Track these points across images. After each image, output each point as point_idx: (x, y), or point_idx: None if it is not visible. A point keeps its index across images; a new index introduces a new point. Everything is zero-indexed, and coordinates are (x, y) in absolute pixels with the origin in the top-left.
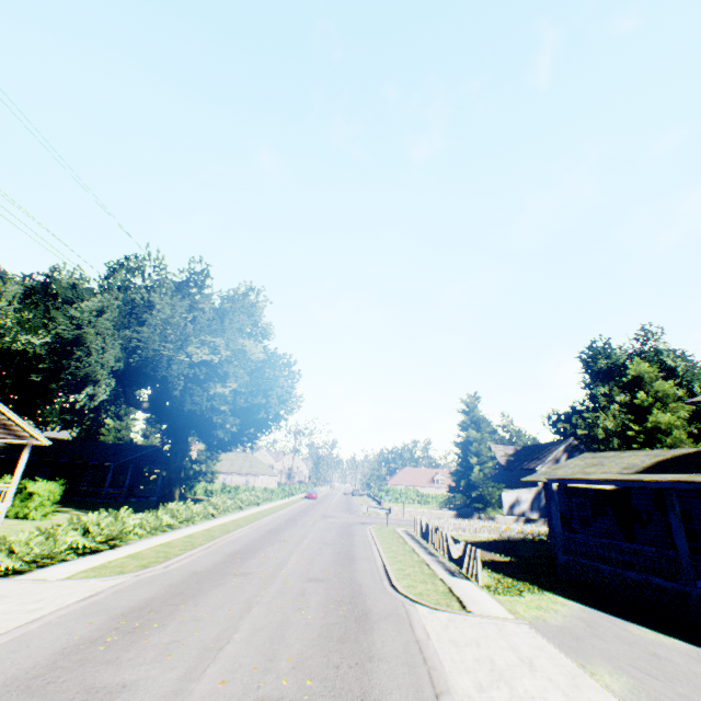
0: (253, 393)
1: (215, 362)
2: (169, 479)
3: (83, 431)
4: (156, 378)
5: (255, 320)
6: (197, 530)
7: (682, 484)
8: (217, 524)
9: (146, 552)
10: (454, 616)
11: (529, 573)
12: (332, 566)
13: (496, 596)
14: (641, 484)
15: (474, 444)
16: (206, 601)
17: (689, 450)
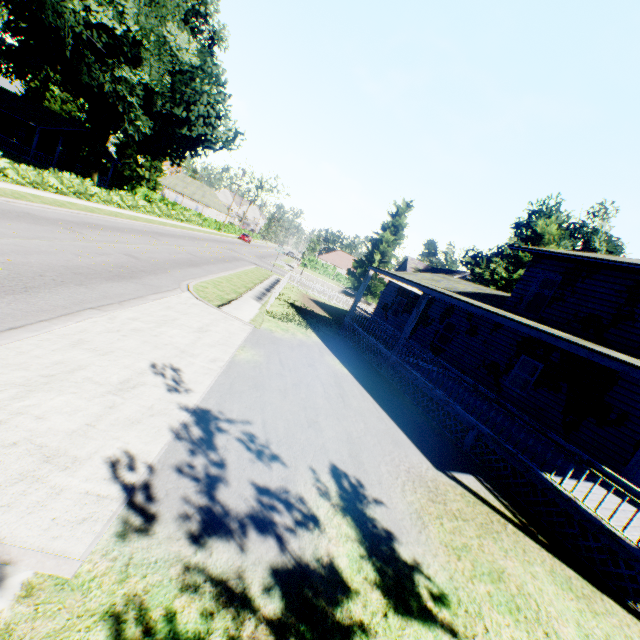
0: (177, 103)
1: (117, 32)
2: (87, 160)
3: (31, 90)
4: (56, 30)
5: (206, 12)
6: (86, 205)
7: (434, 293)
8: (115, 211)
9: (3, 189)
10: (203, 305)
11: (324, 324)
12: (165, 260)
13: (266, 316)
14: (414, 286)
15: (384, 245)
16: (2, 223)
17: (505, 295)
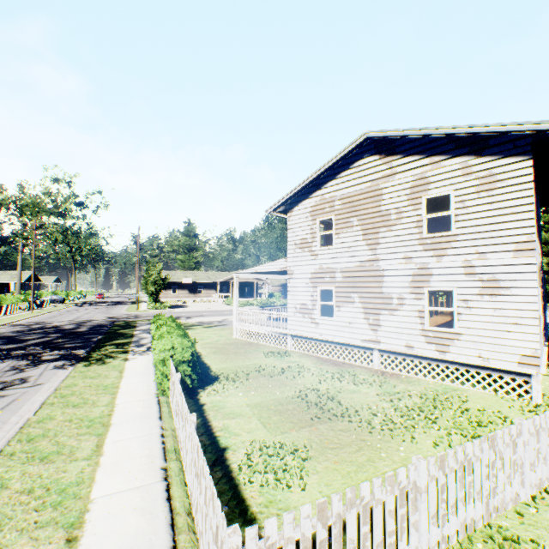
0: None
1: None
2: None
3: None
4: None
5: None
6: None
7: None
8: None
9: None
10: None
11: None
12: None
13: None
14: None
15: None
16: None
17: None
